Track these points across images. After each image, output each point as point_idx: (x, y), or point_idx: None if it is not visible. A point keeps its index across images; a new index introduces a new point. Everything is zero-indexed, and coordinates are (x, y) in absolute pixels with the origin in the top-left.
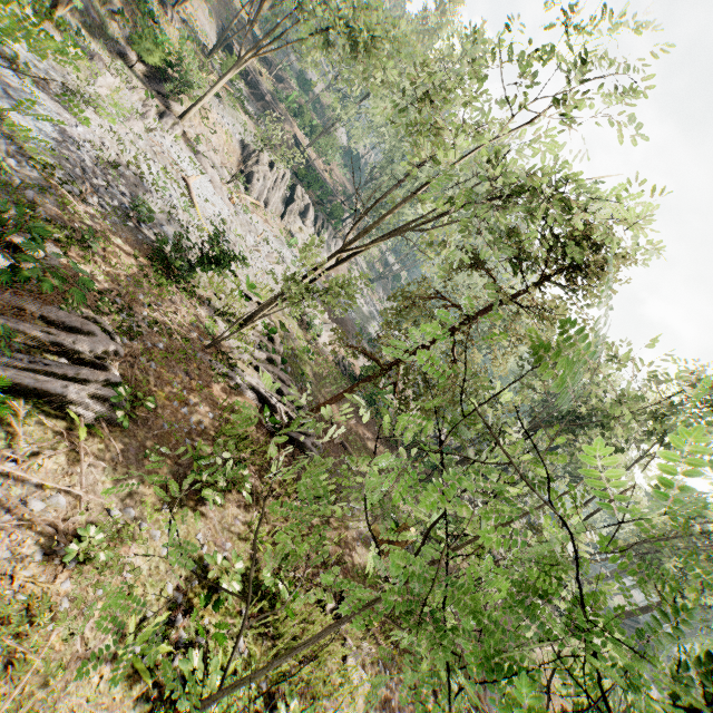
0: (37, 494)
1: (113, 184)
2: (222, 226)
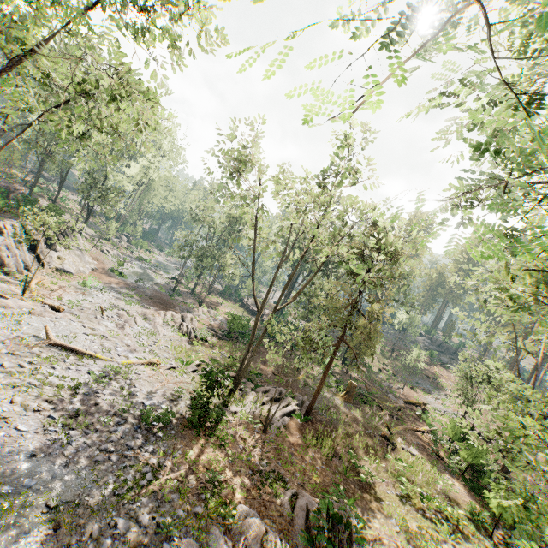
0: None
1: (113, 428)
2: (106, 343)
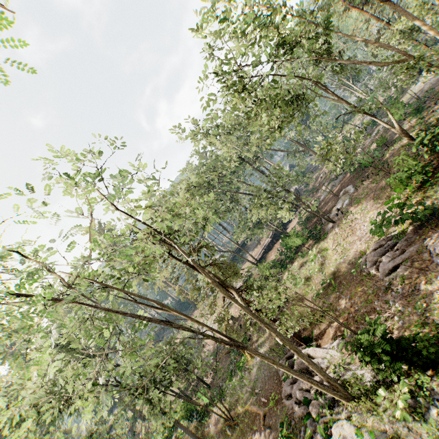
0: (360, 244)
1: None
2: None
